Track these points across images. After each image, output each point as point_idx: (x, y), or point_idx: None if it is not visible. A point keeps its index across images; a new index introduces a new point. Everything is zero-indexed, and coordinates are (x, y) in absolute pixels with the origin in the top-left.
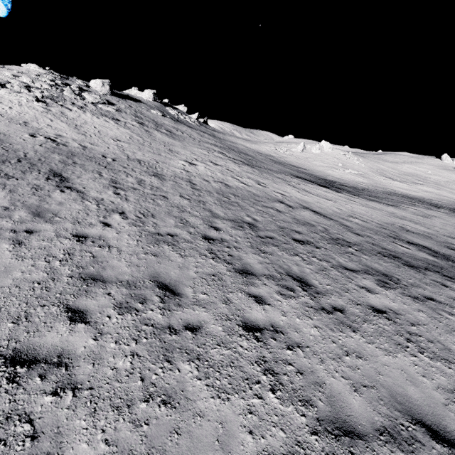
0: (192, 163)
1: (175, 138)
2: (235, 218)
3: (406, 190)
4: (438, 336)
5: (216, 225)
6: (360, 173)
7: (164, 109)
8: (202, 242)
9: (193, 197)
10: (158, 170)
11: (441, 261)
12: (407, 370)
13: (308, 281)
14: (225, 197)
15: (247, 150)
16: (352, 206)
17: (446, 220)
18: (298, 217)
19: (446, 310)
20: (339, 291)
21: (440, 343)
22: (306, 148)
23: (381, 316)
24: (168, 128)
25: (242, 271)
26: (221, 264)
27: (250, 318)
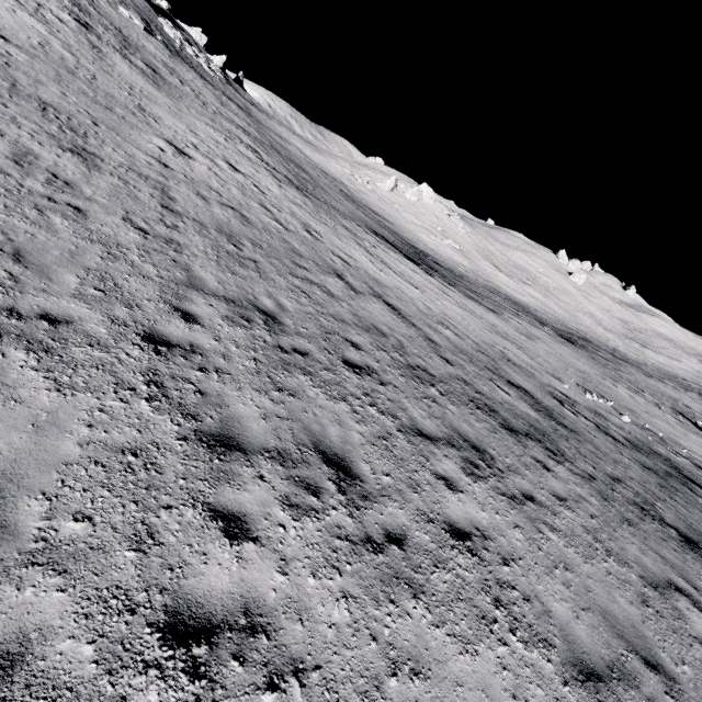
0: (183, 150)
1: (161, 88)
2: (240, 297)
3: (511, 290)
4: (536, 584)
5: (191, 306)
6: (462, 250)
7: (153, 19)
8: (137, 348)
9: (157, 229)
10: (90, 143)
11: (544, 420)
12: (491, 688)
13: (353, 467)
14: (234, 243)
15: (303, 160)
16: (445, 304)
17: (550, 347)
18: (362, 312)
19: (548, 521)
20: (403, 490)
21: (539, 599)
22: (398, 187)
23: (463, 546)
24: (150, 60)
25: (215, 438)
26: (167, 418)
27: (195, 592)
